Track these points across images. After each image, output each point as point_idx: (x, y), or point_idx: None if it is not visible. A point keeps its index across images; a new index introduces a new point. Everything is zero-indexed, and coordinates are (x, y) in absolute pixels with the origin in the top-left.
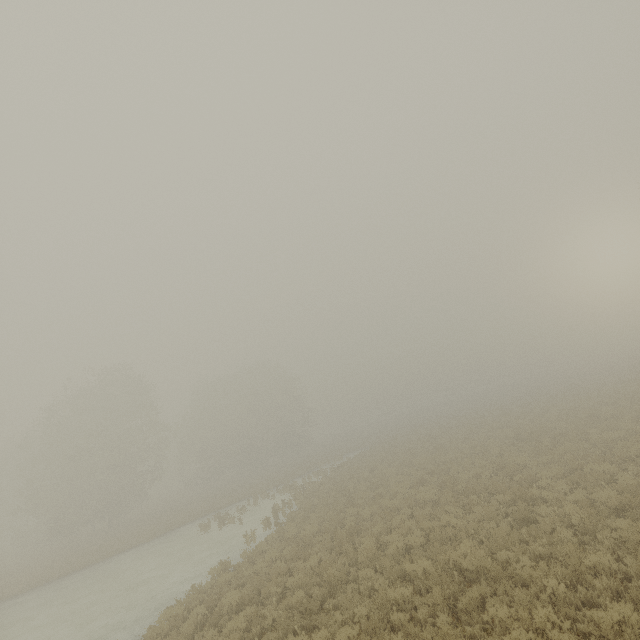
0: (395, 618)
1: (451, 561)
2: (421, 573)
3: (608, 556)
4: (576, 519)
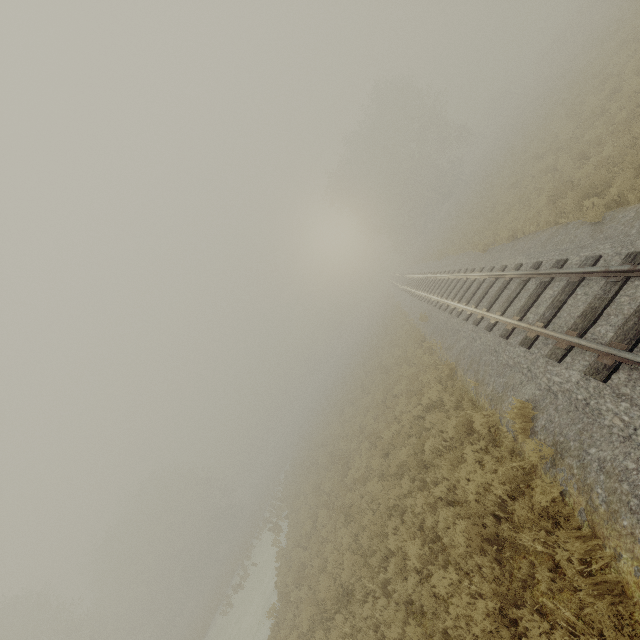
0: (374, 428)
1: (377, 403)
2: (371, 417)
3: (411, 349)
4: (400, 353)
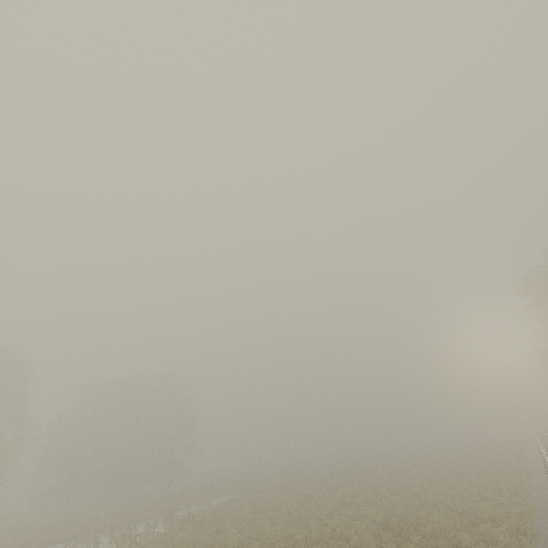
0: None
1: None
2: None
3: None
4: None
